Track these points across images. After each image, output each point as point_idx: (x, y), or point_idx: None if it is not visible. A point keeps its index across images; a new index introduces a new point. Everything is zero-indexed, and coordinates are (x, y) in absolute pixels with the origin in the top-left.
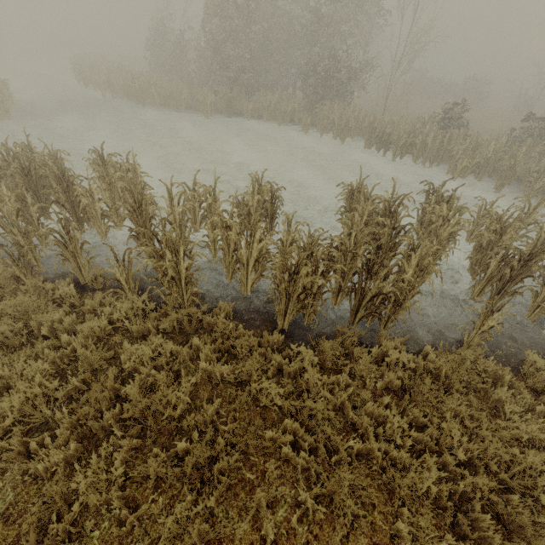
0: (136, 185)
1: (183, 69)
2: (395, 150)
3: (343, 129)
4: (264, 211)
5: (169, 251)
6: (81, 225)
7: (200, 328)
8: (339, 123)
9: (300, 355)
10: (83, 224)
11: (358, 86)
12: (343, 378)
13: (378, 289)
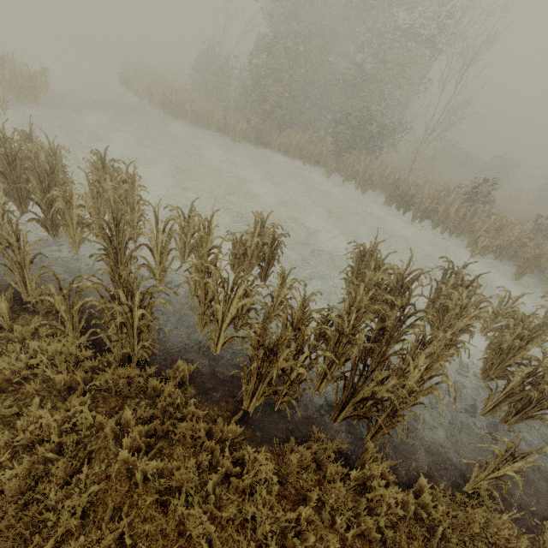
0: (128, 198)
1: (223, 93)
2: (416, 212)
3: (366, 180)
4: (263, 254)
5: (123, 292)
6: (56, 228)
7: (144, 390)
8: (363, 175)
9: (255, 464)
10: (58, 228)
11: (389, 143)
12: (305, 512)
13: (373, 391)
